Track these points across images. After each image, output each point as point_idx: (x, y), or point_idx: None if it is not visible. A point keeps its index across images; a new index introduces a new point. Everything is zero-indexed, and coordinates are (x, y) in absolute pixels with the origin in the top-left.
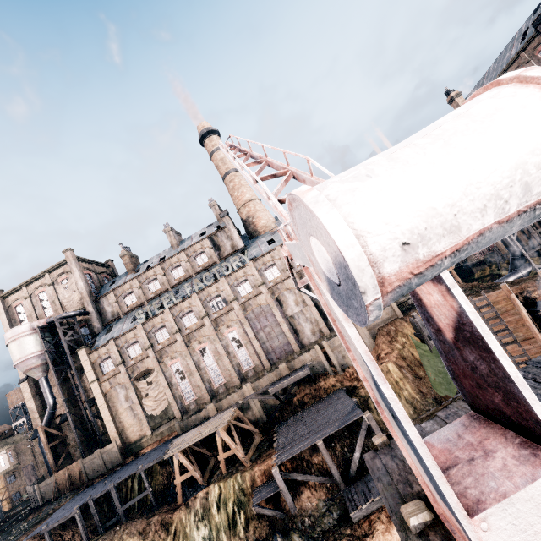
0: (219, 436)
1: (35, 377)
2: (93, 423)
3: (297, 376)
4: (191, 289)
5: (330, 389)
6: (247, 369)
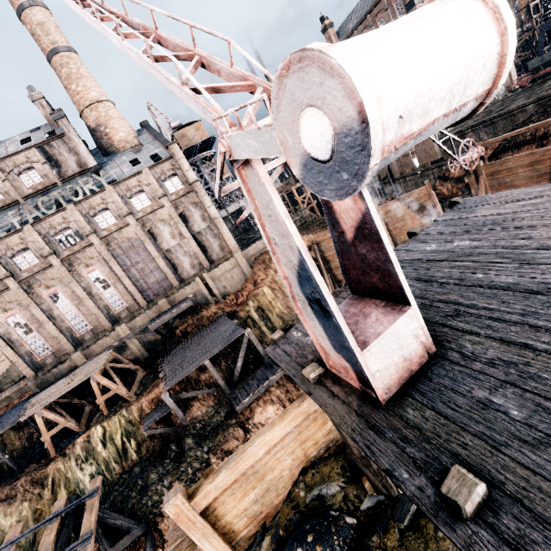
0: (95, 381)
1: None
2: None
3: (179, 309)
4: (20, 219)
5: (213, 316)
6: (119, 311)
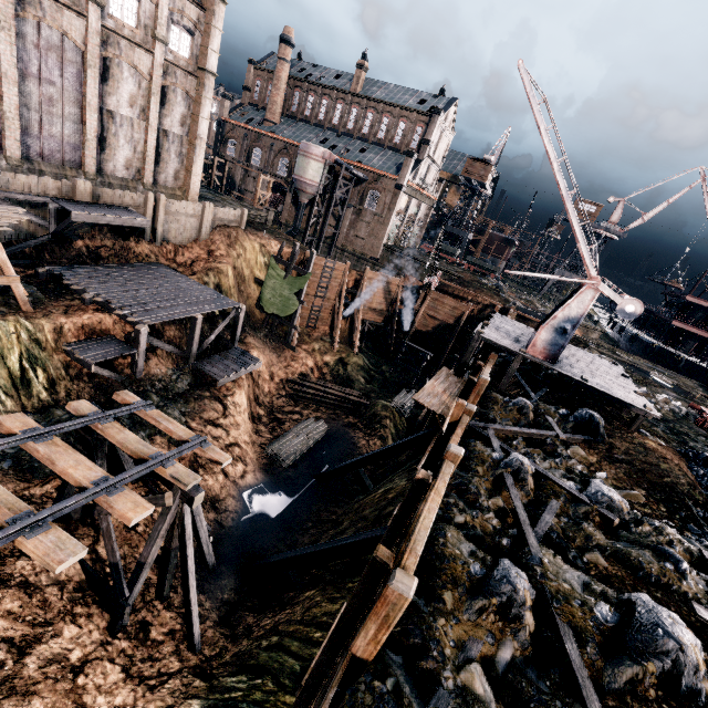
0: None
1: None
2: None
3: (130, 220)
4: None
5: (144, 257)
6: None
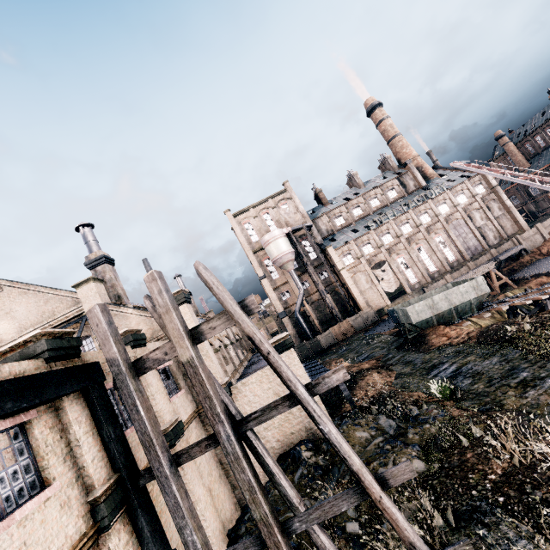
0: (494, 272)
1: (289, 268)
2: (345, 298)
3: (516, 249)
4: (399, 210)
5: (530, 261)
6: (452, 261)
